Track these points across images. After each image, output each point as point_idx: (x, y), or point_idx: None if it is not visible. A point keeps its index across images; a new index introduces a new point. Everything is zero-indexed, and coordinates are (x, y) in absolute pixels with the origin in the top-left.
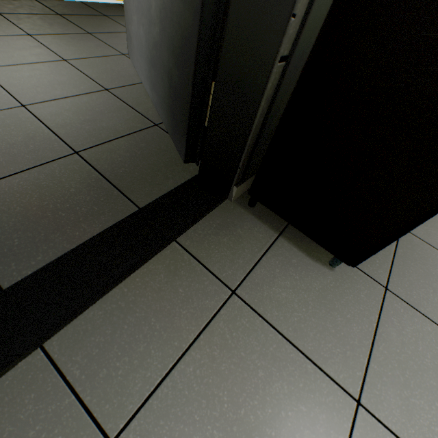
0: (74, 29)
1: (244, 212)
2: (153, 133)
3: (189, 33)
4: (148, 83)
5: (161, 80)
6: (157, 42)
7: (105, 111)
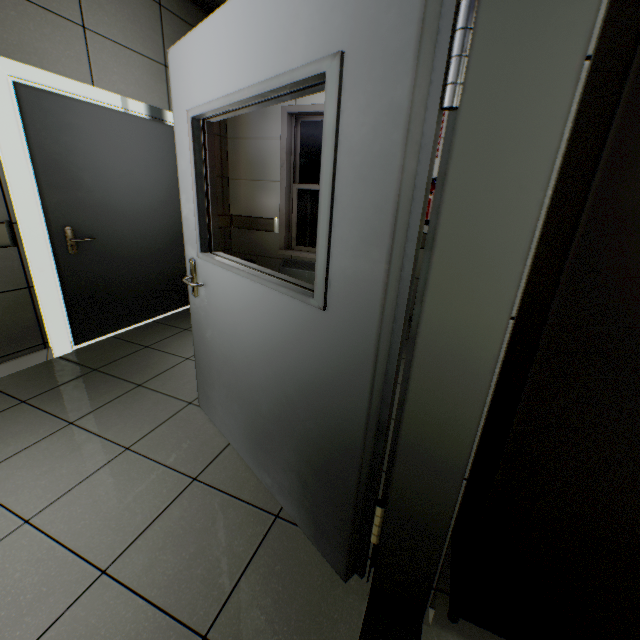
0: (121, 386)
1: (453, 639)
2: (280, 534)
3: (342, 468)
4: (248, 455)
5: (283, 471)
6: (271, 435)
7: (207, 522)
